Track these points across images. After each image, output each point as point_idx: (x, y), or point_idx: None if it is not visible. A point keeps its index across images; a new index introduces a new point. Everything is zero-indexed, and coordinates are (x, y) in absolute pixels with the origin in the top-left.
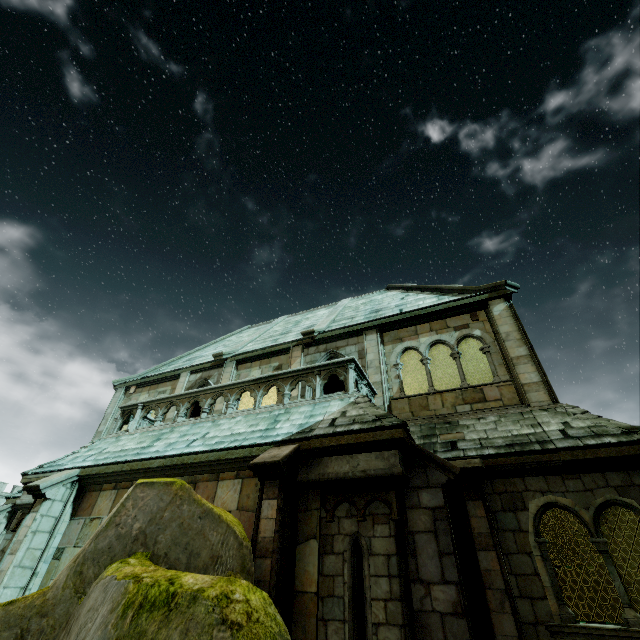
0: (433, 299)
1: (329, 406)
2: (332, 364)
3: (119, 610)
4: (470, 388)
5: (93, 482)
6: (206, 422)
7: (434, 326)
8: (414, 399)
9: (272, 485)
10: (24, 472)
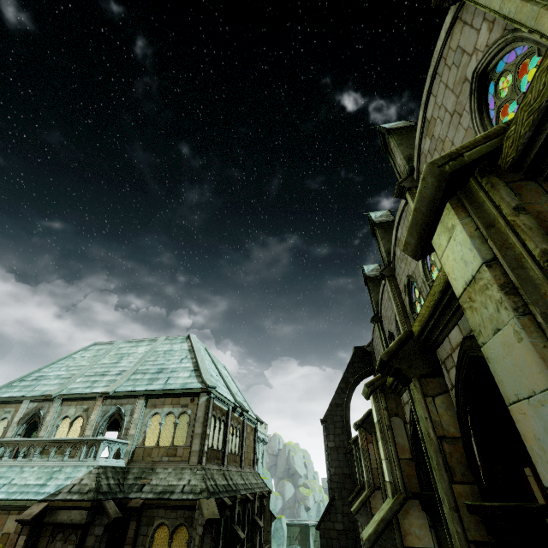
0: (188, 374)
1: (80, 471)
2: (94, 439)
3: None
4: (173, 447)
5: None
6: (18, 467)
7: (173, 401)
8: (147, 449)
9: (27, 528)
10: None
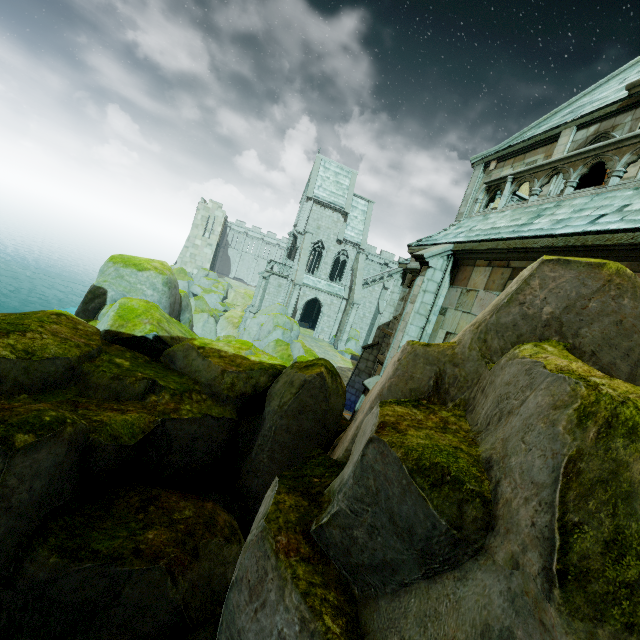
0: None
1: None
2: None
3: (570, 414)
4: None
5: (466, 258)
6: (620, 191)
7: None
8: None
9: None
10: (409, 244)
